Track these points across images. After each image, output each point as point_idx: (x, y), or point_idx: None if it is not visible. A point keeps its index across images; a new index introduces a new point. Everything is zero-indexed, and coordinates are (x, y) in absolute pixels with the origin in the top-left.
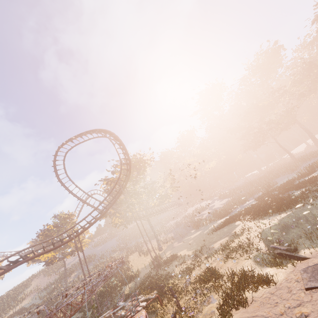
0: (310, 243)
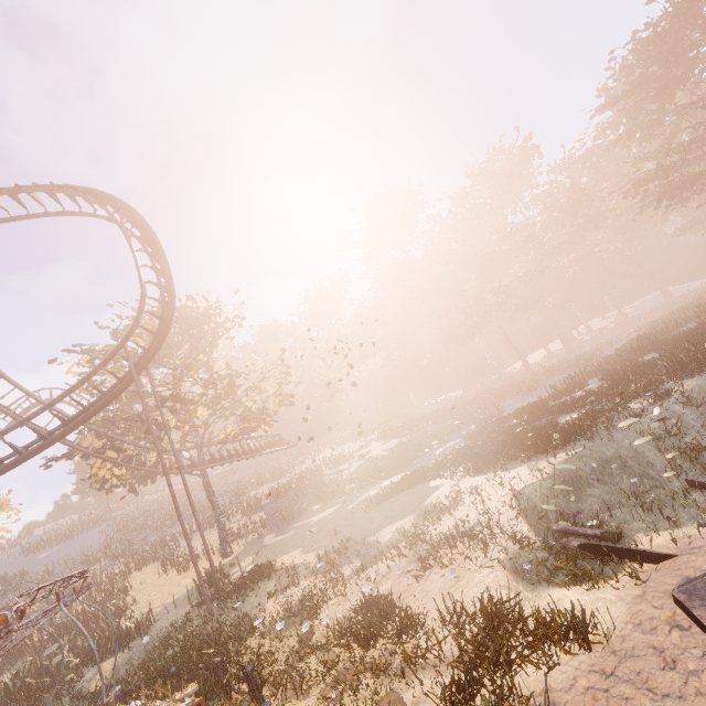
0: (651, 519)
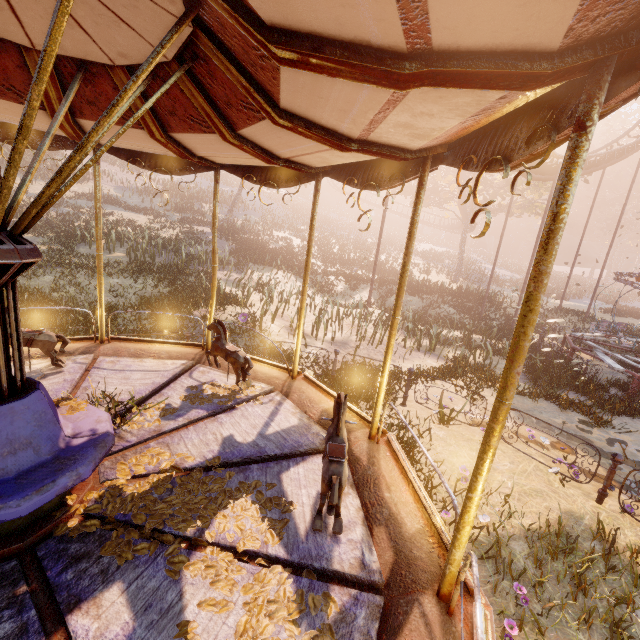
0: None
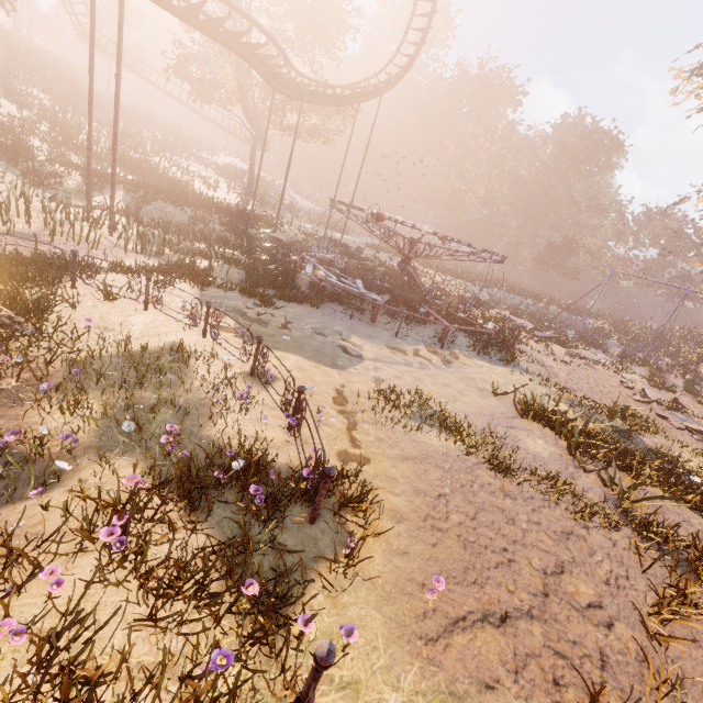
0: None
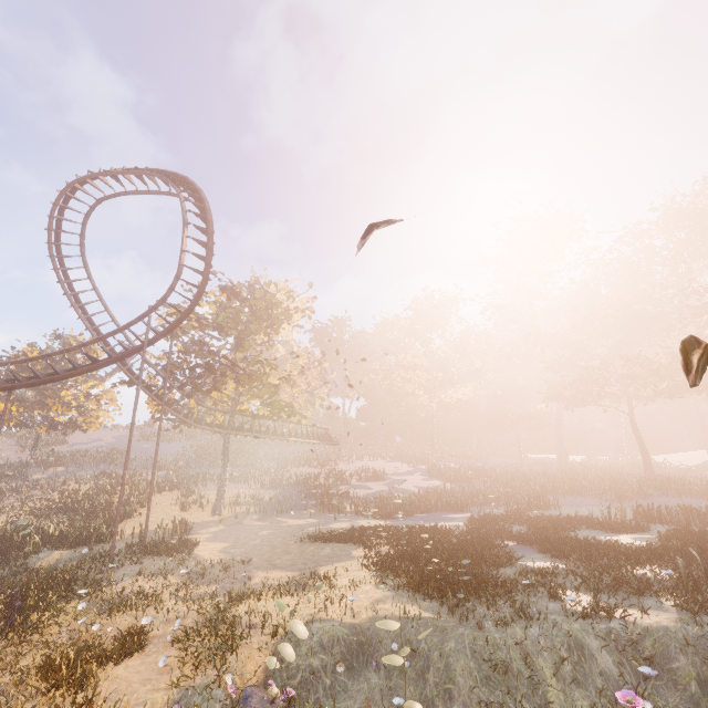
0: None
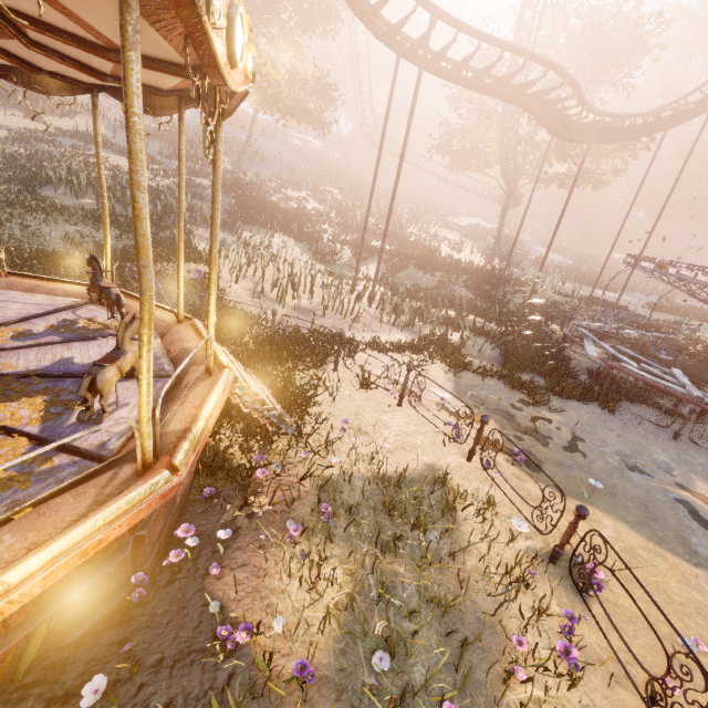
0: None
